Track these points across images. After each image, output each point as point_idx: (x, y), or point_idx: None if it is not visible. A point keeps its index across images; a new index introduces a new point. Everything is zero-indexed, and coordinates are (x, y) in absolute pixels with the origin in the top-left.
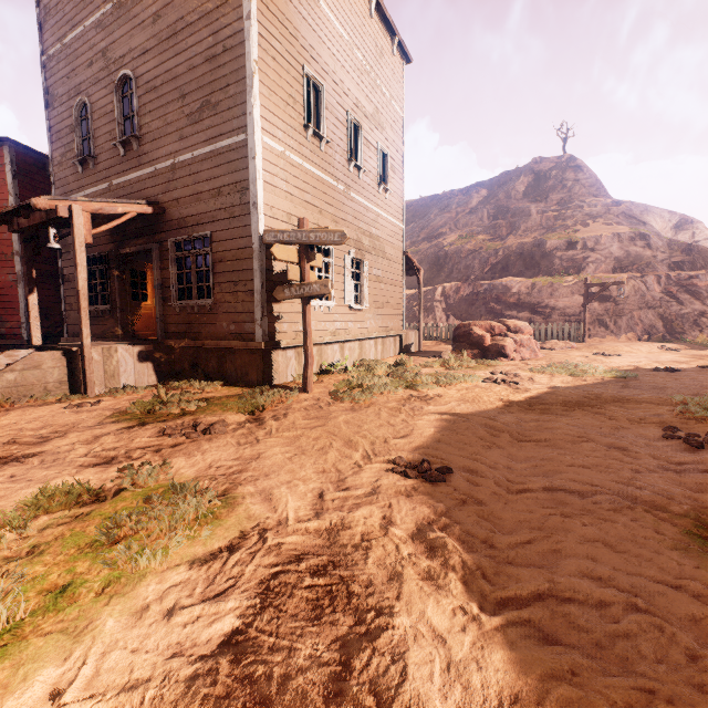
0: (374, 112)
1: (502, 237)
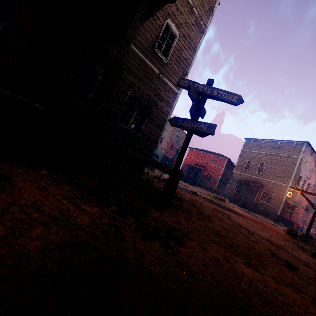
0: (309, 176)
1: None
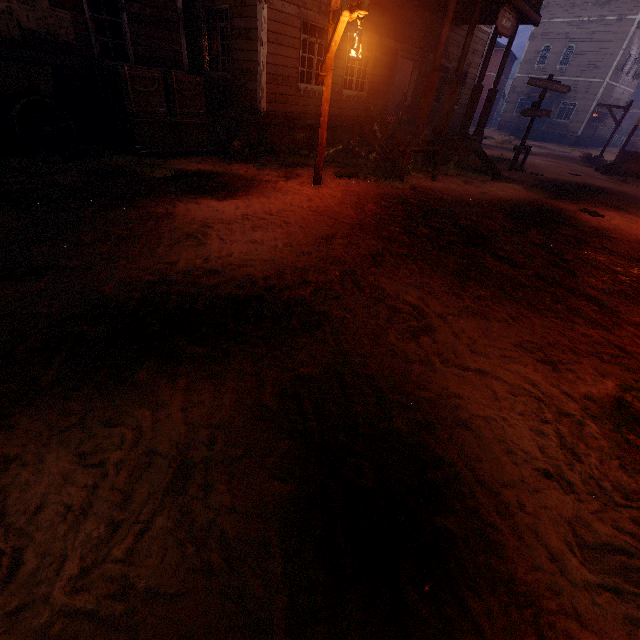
0: None
1: None
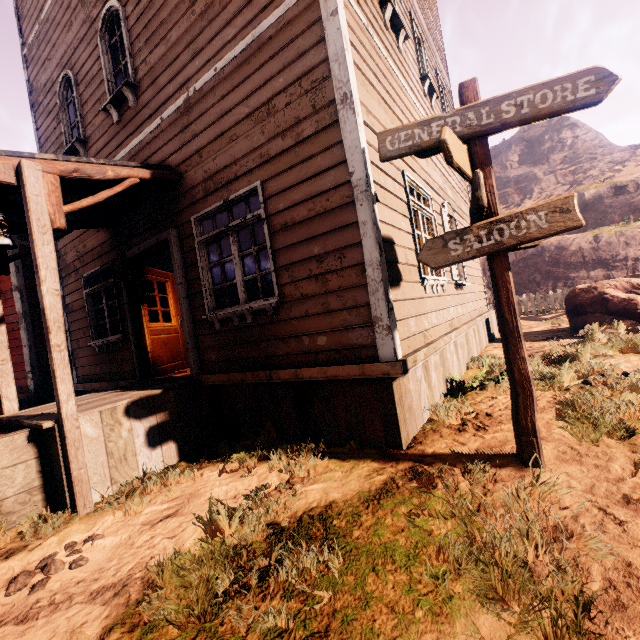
0: (427, 31)
1: (516, 203)
